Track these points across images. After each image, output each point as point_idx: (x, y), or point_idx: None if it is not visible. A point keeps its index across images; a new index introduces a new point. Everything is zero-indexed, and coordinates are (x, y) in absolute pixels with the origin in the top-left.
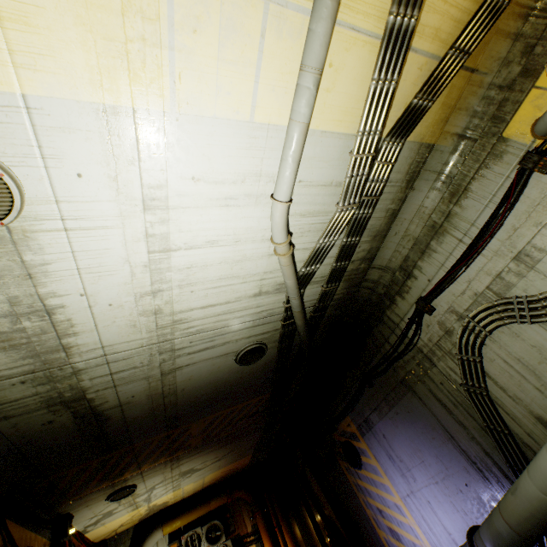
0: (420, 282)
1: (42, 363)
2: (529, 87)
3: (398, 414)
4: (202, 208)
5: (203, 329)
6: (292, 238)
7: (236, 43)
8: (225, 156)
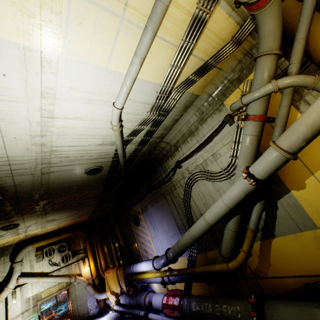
0: (180, 154)
1: None
2: (237, 86)
3: (158, 206)
4: (74, 102)
5: (68, 156)
6: (123, 122)
7: (103, 33)
8: (90, 81)
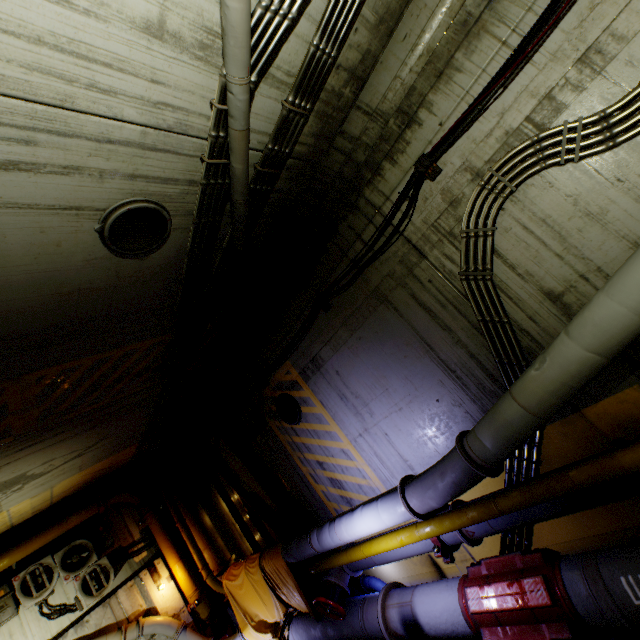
0: (426, 130)
1: None
2: None
3: (362, 339)
4: None
5: None
6: None
7: None
8: None
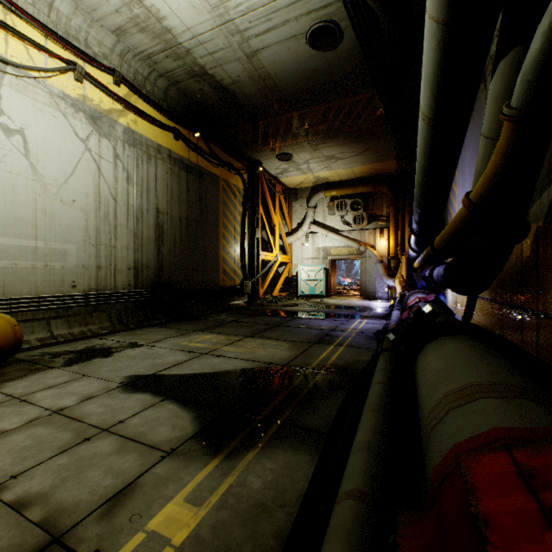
0: None
1: (165, 43)
2: None
3: (473, 121)
4: None
5: (252, 7)
6: None
7: None
8: None
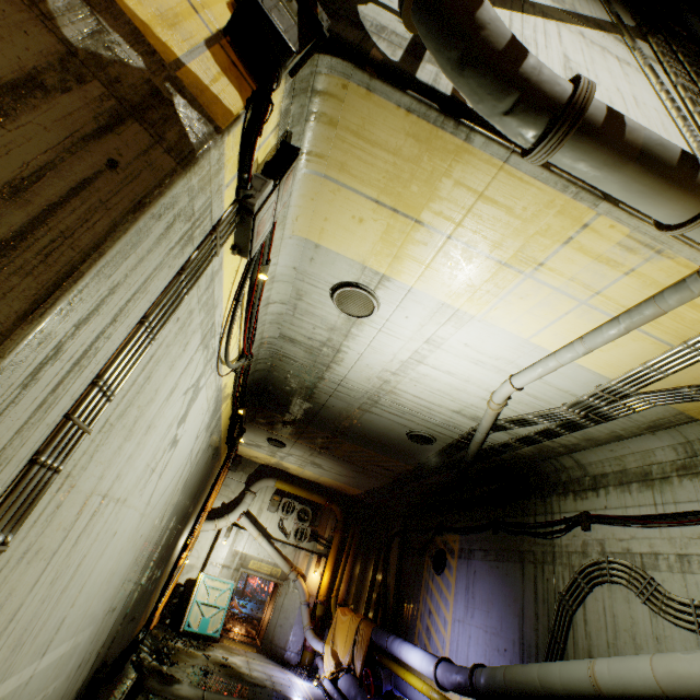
0: (597, 501)
1: (313, 365)
2: None
3: (498, 569)
4: (458, 357)
5: (404, 405)
6: (509, 400)
7: (544, 310)
8: (494, 345)
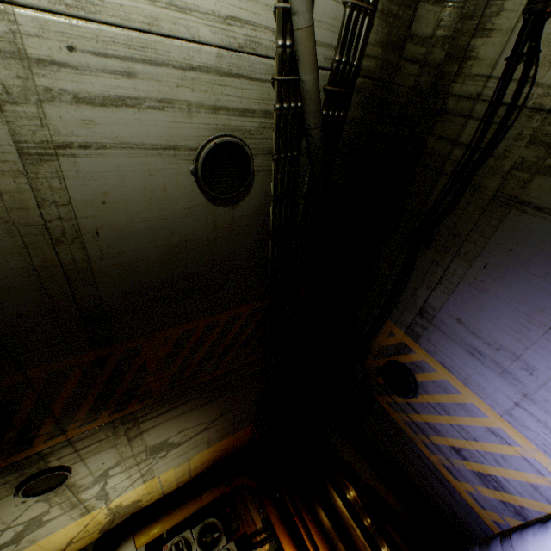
0: None
1: None
2: None
3: (488, 267)
4: None
5: (94, 6)
6: None
7: None
8: None
